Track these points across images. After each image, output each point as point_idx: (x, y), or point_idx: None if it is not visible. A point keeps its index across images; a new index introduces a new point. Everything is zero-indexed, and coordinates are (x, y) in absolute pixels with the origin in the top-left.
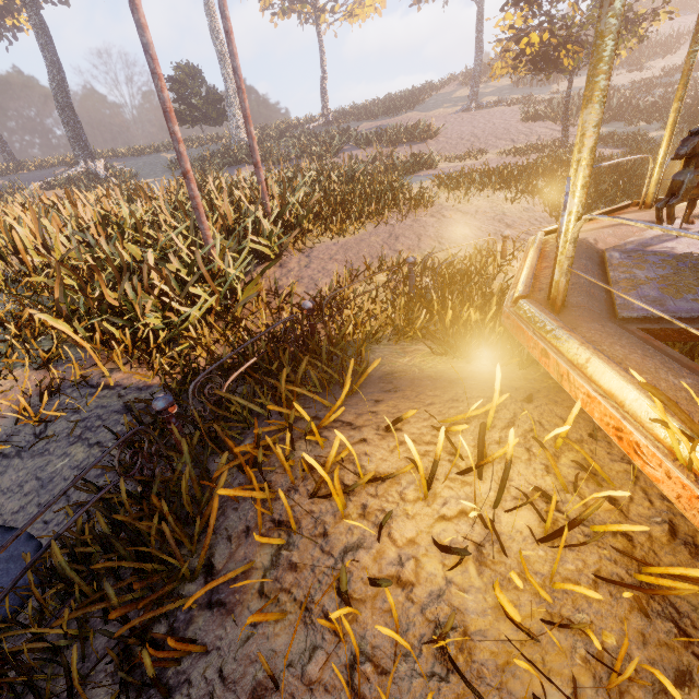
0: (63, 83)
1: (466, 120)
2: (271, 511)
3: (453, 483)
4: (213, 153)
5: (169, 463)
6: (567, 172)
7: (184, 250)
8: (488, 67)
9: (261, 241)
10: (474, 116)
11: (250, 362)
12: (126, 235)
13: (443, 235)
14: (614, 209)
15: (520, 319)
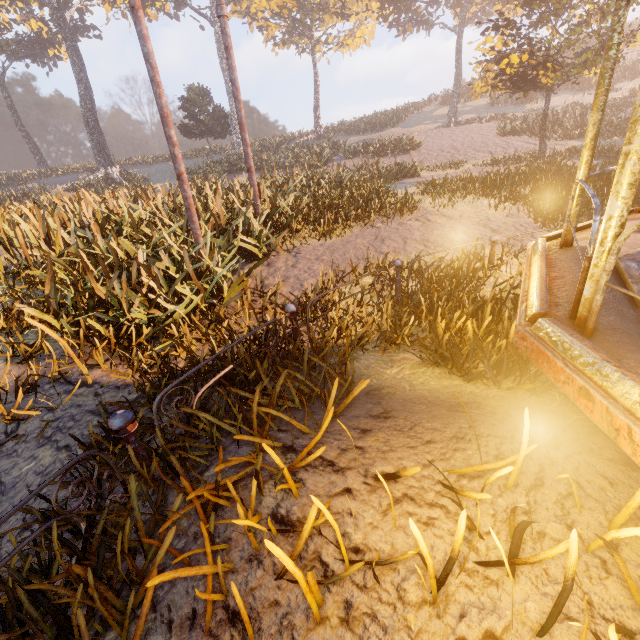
0: (91, 102)
1: (446, 135)
2: (225, 593)
3: (472, 578)
4: (216, 162)
5: (125, 489)
6: (549, 180)
7: (175, 248)
8: (466, 89)
9: (250, 241)
10: (453, 131)
11: (226, 369)
12: (124, 232)
13: (429, 238)
14: None
15: (542, 343)
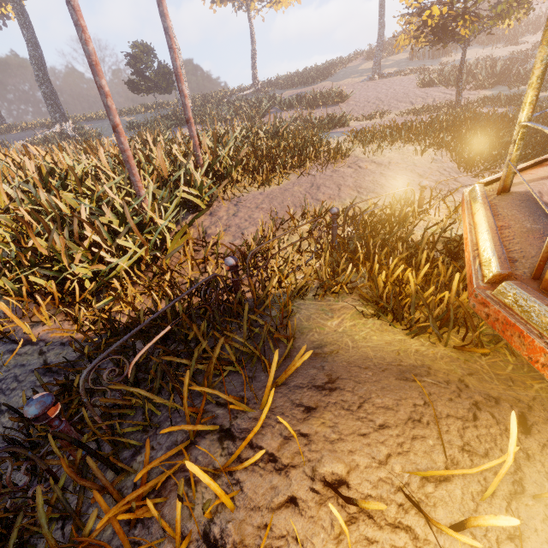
0: (41, 59)
1: (371, 87)
2: None
3: None
4: (163, 116)
5: (51, 476)
6: (468, 126)
7: (117, 201)
8: (388, 44)
9: (192, 192)
10: (377, 84)
11: (163, 332)
12: (69, 186)
13: (362, 184)
14: (544, 159)
15: (510, 312)
